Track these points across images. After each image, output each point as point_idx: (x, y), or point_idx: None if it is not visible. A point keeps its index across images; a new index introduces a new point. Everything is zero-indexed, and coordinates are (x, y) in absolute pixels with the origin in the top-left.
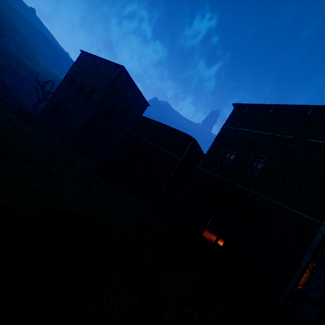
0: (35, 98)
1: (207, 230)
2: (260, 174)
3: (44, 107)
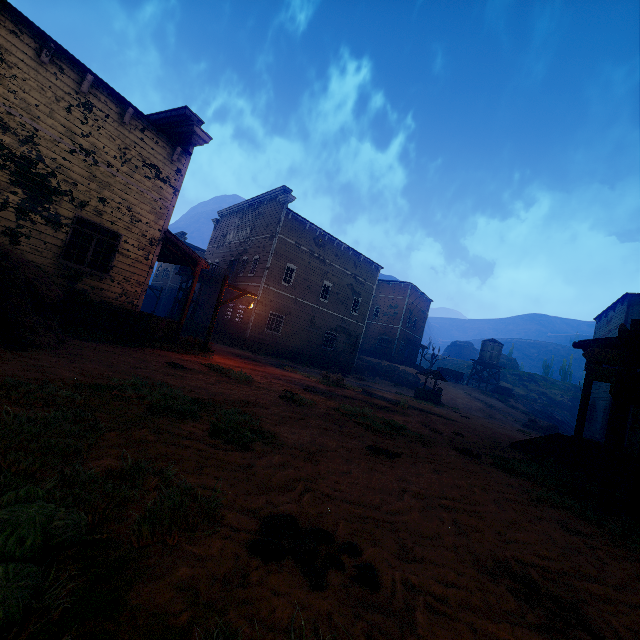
0: None
1: None
2: None
3: None
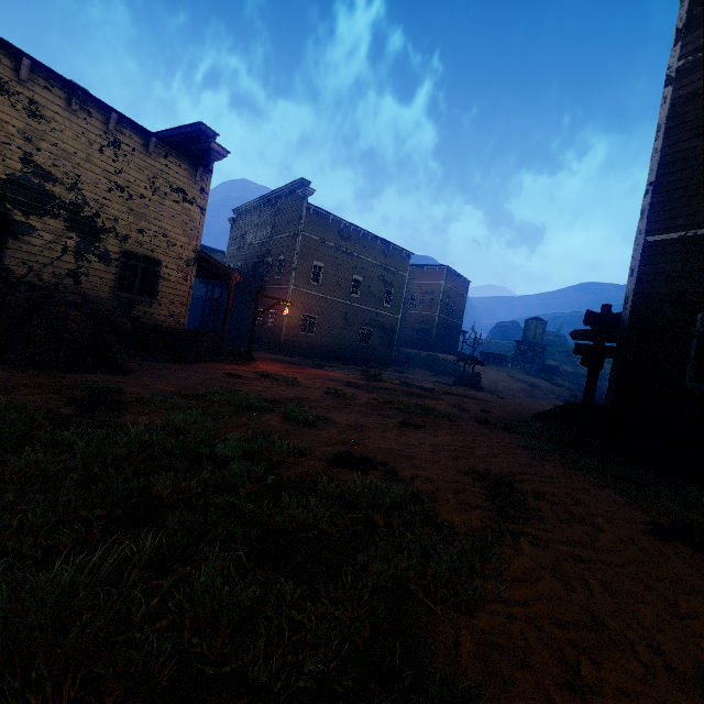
0: None
1: None
2: None
3: None
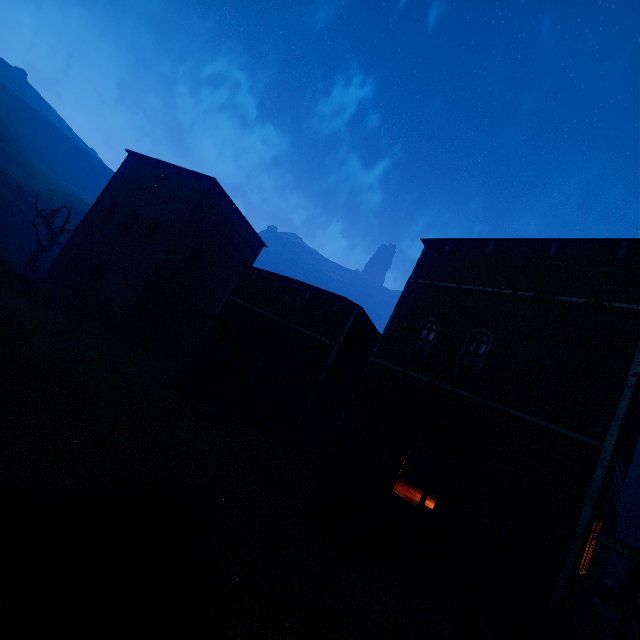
0: (29, 242)
1: (400, 480)
2: (486, 364)
3: (54, 262)
